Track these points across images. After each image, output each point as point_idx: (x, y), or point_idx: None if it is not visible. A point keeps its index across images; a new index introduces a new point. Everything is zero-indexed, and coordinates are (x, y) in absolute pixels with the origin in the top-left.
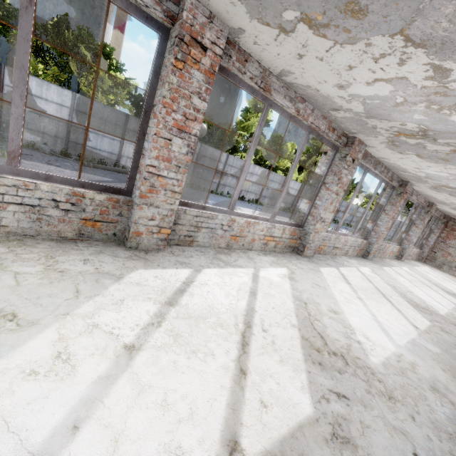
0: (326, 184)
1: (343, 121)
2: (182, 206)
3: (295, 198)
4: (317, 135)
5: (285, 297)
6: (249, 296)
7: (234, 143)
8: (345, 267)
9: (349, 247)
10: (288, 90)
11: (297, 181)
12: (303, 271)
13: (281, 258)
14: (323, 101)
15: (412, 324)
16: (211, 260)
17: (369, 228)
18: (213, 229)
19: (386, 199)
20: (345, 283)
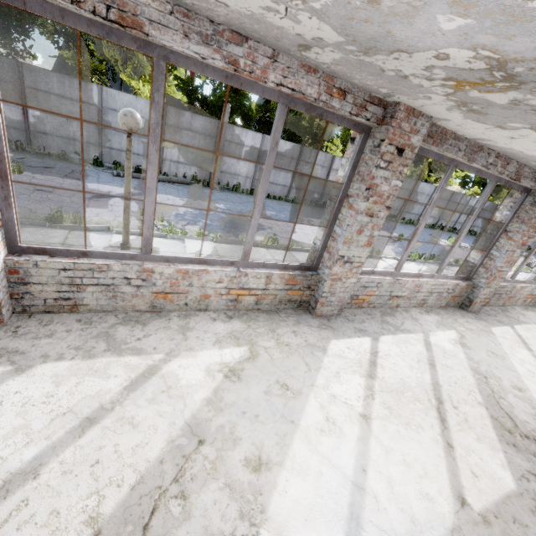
0: (349, 198)
1: (345, 72)
2: (36, 254)
3: (404, 201)
4: (308, 108)
5: (163, 427)
6: (67, 431)
7: (315, 129)
8: (396, 334)
9: (427, 294)
10: (190, 19)
11: (413, 176)
12: (282, 351)
13: (257, 325)
14: (267, 30)
15: (458, 493)
16: (85, 340)
17: (476, 261)
18: (111, 286)
19: (511, 211)
20: (362, 377)
